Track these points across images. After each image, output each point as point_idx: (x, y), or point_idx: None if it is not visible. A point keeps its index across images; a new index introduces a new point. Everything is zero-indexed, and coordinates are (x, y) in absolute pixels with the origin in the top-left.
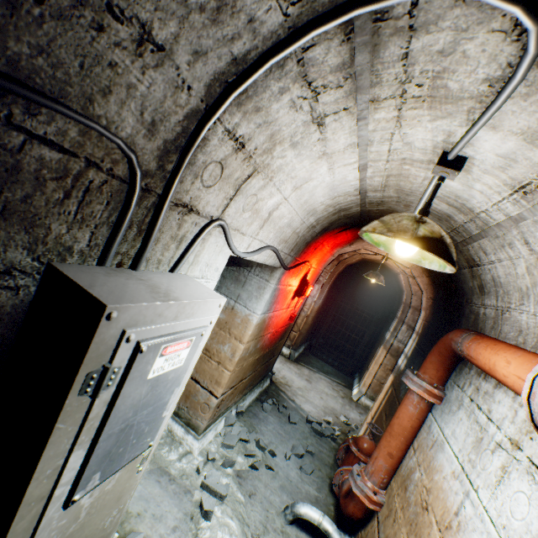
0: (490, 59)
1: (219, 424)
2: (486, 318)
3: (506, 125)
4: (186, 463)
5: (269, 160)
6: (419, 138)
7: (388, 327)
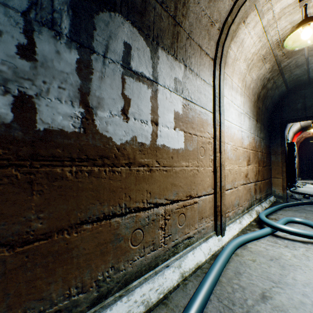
0: None
1: None
2: None
3: None
4: None
5: (290, 130)
6: None
7: None
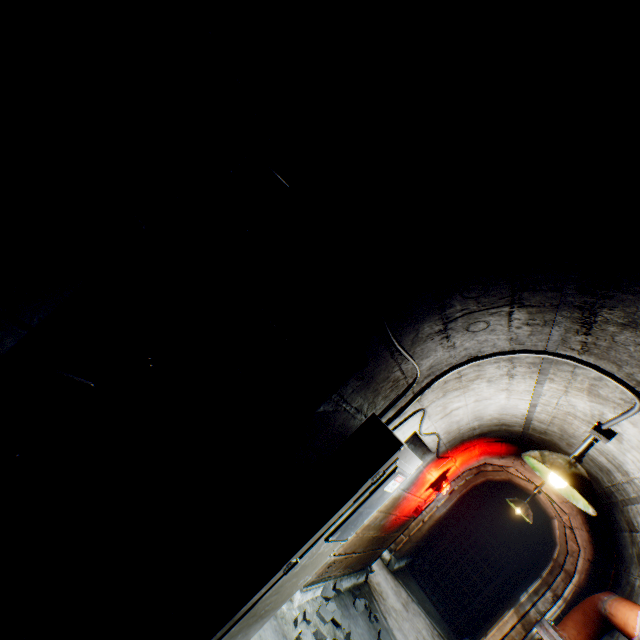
0: (621, 392)
1: (318, 589)
2: (639, 590)
3: (639, 426)
4: (286, 608)
5: (469, 384)
6: (580, 405)
7: (526, 586)
